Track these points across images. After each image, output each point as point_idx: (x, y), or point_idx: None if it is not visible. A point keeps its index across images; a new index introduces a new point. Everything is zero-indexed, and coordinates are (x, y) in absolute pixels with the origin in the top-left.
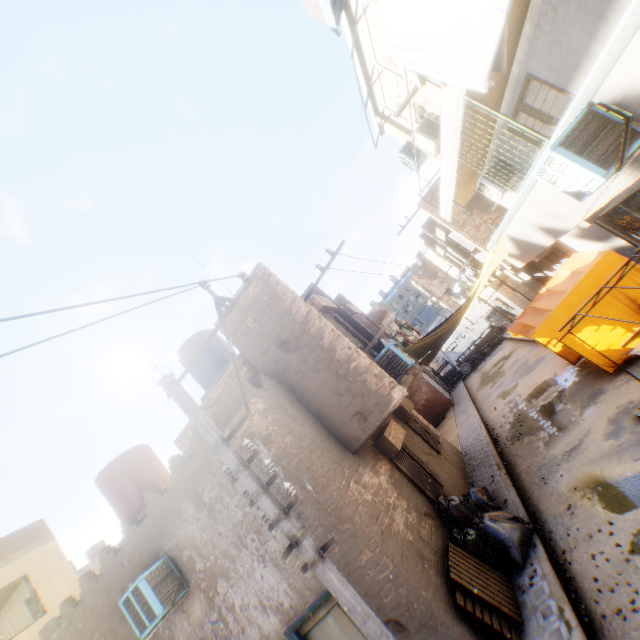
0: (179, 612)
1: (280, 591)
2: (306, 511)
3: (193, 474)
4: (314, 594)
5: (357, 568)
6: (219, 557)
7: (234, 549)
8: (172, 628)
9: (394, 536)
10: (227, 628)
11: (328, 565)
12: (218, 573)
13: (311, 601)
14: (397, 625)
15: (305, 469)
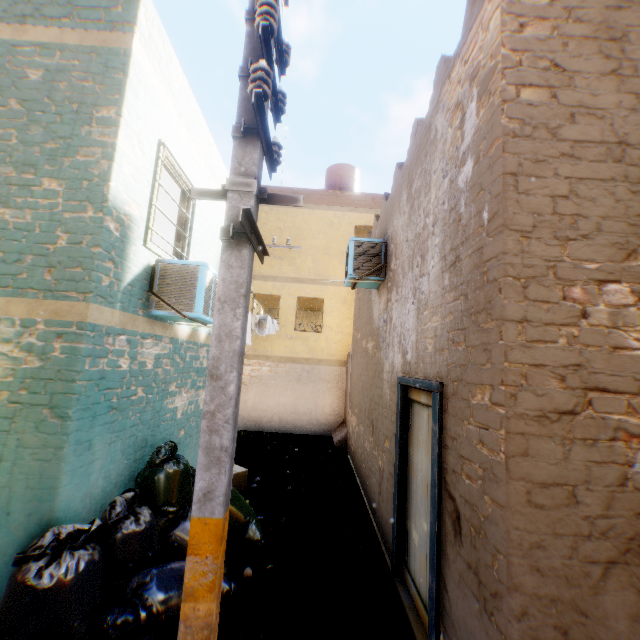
0: (378, 296)
1: (410, 340)
2: (463, 260)
3: (417, 150)
4: (423, 374)
5: (463, 399)
6: (400, 266)
7: (407, 266)
8: (374, 305)
9: (597, 451)
10: (385, 334)
11: (231, 259)
12: (395, 282)
13: (419, 377)
14: (455, 518)
15: (498, 171)
